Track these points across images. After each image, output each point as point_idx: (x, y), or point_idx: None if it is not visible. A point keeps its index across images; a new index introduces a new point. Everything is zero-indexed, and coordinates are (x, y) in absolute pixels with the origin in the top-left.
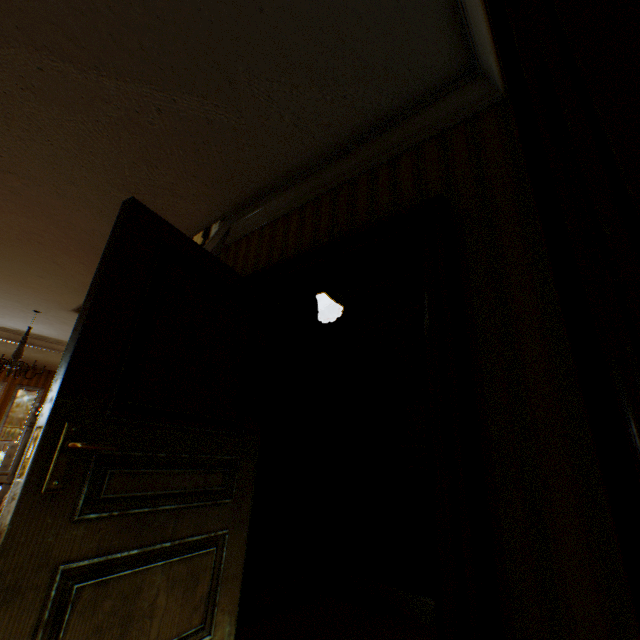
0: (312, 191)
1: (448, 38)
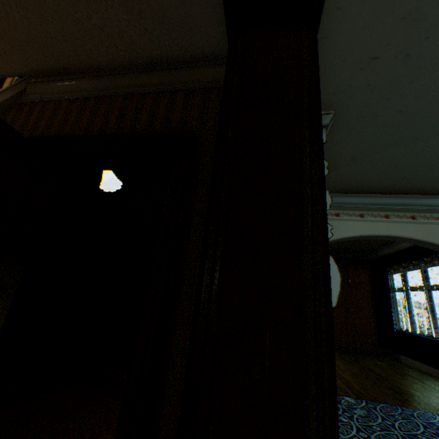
0: (110, 88)
1: (221, 29)
